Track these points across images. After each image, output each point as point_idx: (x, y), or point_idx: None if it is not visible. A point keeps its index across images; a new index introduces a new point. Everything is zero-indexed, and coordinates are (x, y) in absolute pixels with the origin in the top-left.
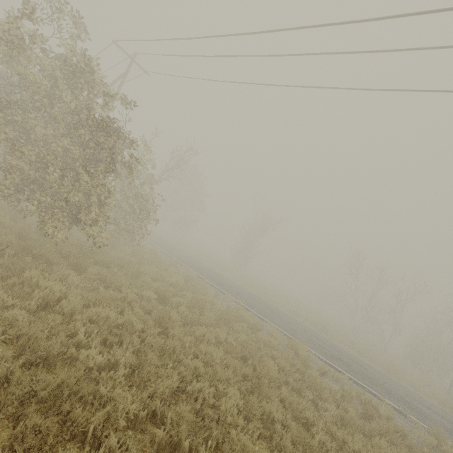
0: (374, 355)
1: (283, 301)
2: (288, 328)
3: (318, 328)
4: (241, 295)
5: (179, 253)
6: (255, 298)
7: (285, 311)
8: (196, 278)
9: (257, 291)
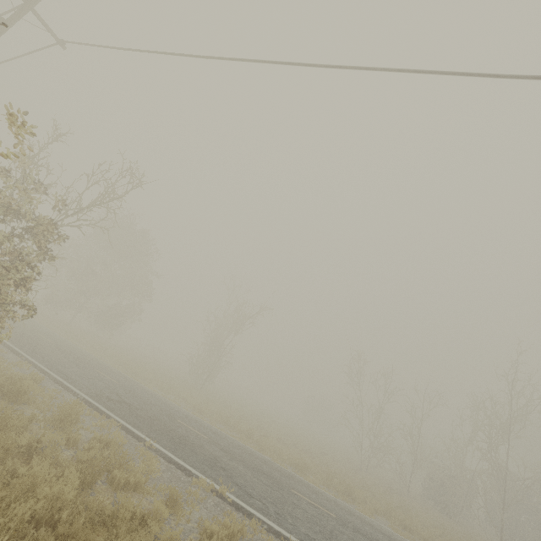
0: (418, 522)
1: (277, 442)
2: (324, 535)
3: (339, 490)
4: (221, 462)
5: (94, 374)
6: (244, 457)
7: (285, 464)
8: (122, 456)
9: (237, 430)
